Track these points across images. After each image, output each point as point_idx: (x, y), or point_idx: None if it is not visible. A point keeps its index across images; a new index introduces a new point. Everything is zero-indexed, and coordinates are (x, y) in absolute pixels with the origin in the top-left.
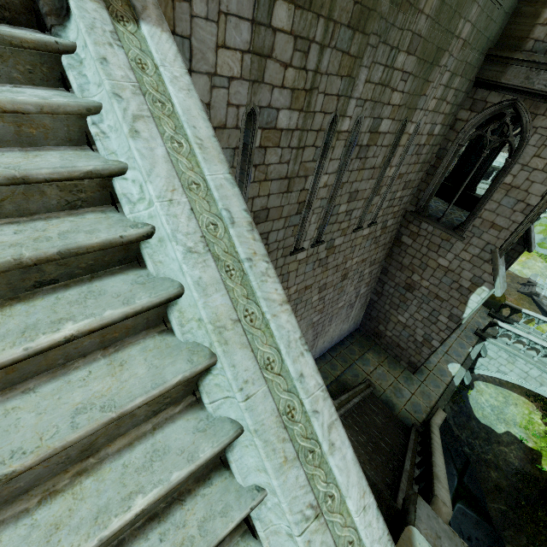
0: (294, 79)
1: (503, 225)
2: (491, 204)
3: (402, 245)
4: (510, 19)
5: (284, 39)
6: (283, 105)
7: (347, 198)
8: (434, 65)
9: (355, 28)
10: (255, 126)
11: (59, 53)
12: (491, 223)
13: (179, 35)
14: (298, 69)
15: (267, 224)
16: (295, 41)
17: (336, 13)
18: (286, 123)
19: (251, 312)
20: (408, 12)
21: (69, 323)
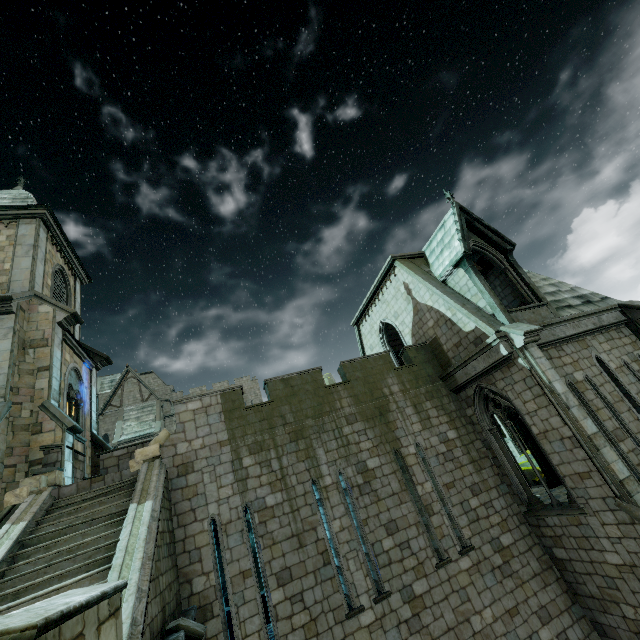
0: (268, 479)
1: (583, 469)
2: (553, 458)
3: (565, 564)
4: (437, 359)
5: (253, 468)
6: (266, 493)
7: (385, 531)
8: (386, 413)
9: (296, 440)
10: (251, 512)
11: (124, 519)
12: (576, 474)
13: (200, 494)
14: (269, 473)
15: (294, 583)
16: (260, 465)
17: (279, 443)
18: (274, 501)
19: (129, 563)
20: (331, 414)
21: (85, 574)
